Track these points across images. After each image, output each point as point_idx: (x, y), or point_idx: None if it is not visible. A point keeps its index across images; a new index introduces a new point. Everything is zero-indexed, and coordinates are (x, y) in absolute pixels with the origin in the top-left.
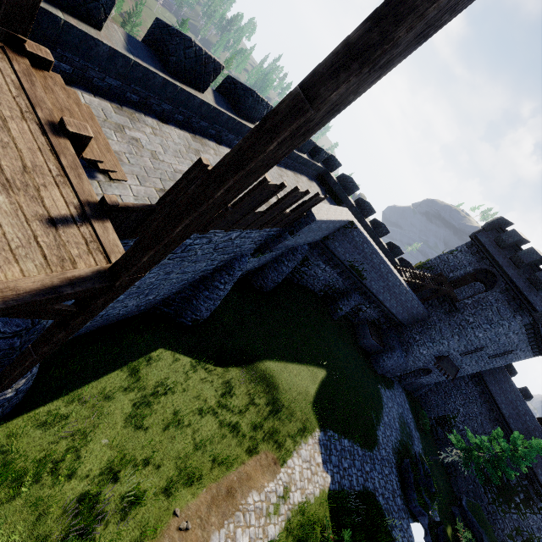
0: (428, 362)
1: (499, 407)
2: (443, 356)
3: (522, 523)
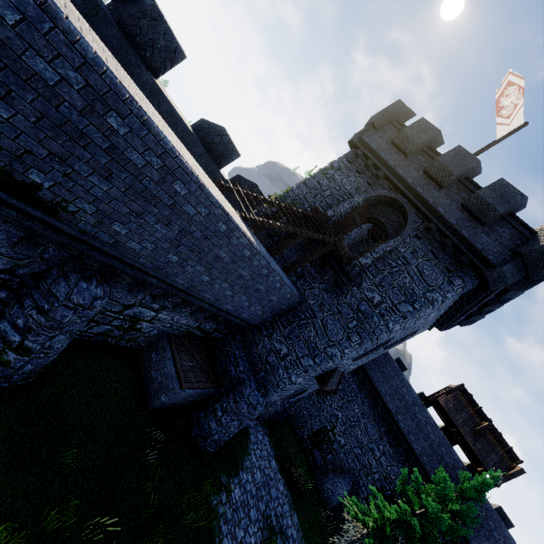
0: (303, 385)
1: (384, 402)
2: (329, 371)
3: None
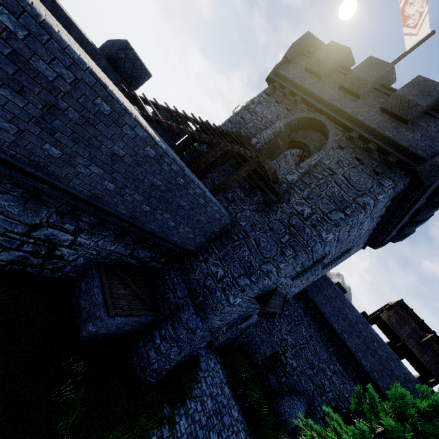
0: (245, 308)
1: (329, 323)
2: (268, 291)
3: None
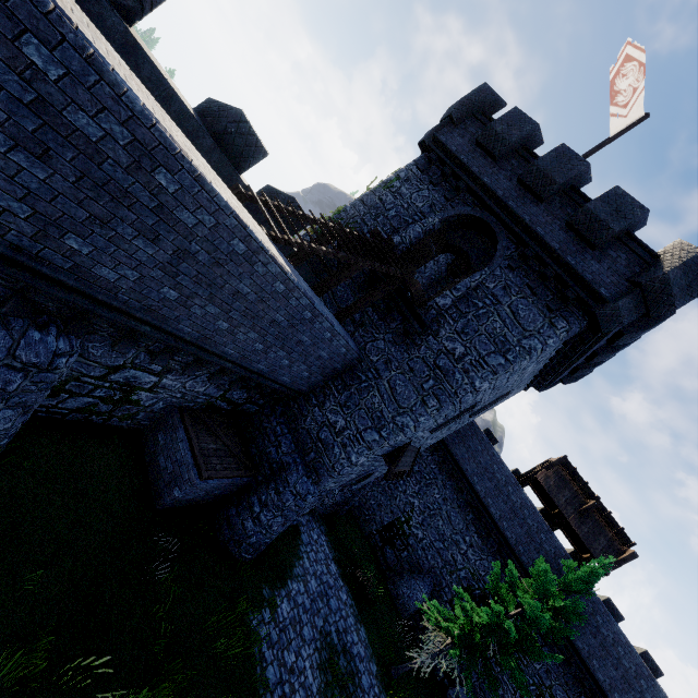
0: (367, 467)
1: (470, 483)
2: (400, 447)
3: (527, 673)
